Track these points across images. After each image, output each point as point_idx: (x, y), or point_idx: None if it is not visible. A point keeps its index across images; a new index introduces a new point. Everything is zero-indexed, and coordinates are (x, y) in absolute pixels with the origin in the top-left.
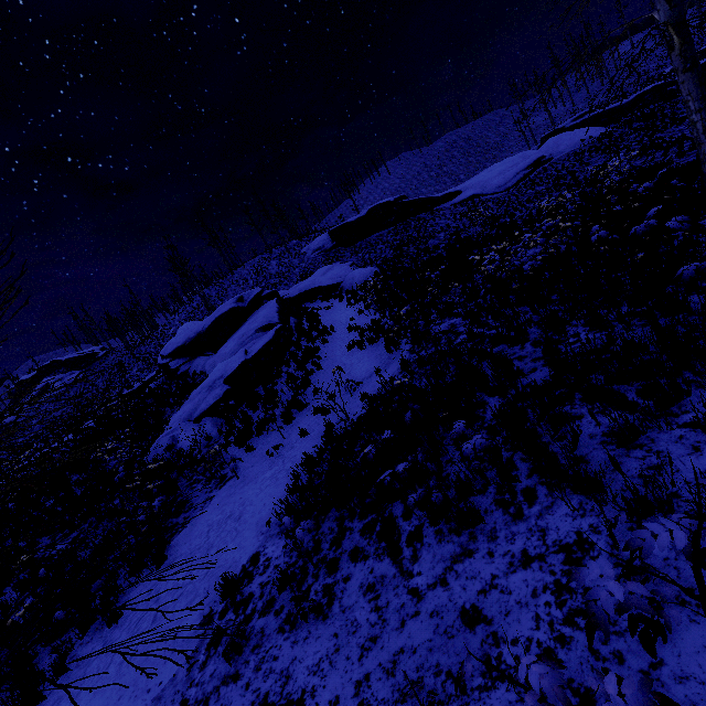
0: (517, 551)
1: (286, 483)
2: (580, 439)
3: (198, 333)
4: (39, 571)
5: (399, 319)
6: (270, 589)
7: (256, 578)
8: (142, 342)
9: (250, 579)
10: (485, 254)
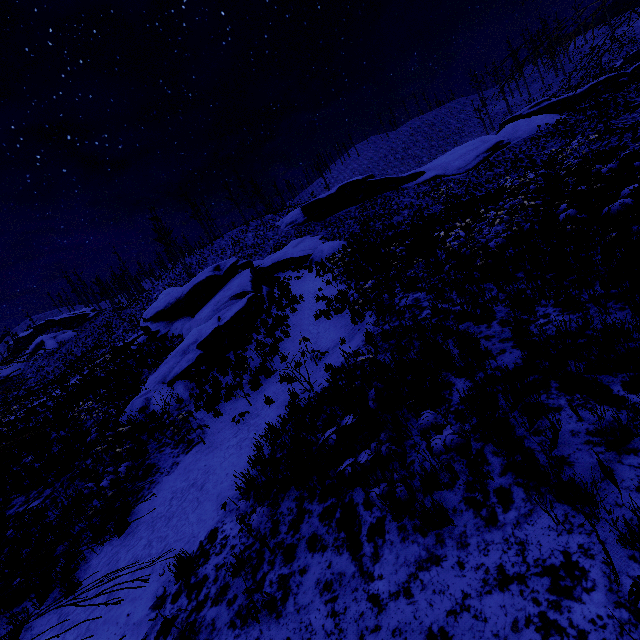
0: (492, 565)
1: (249, 453)
2: (561, 436)
3: (177, 299)
4: (7, 532)
5: (365, 292)
6: (225, 573)
7: (212, 558)
8: (128, 305)
9: (206, 559)
10: (448, 230)
